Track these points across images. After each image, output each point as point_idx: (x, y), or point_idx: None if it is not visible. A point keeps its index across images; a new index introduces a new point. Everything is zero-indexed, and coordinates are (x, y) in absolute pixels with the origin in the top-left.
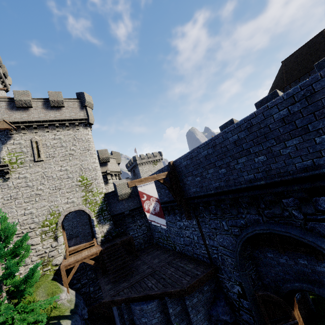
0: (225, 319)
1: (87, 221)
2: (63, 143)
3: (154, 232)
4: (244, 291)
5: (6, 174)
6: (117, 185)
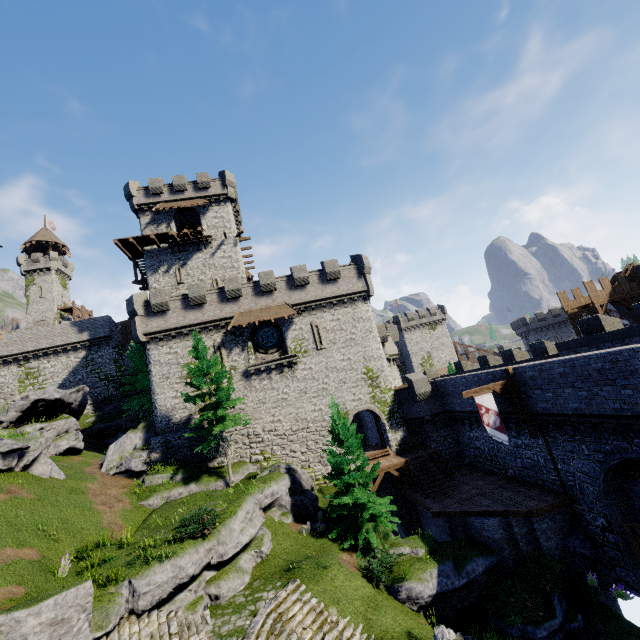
0: (584, 553)
1: (357, 421)
2: (342, 326)
3: (466, 448)
4: (609, 523)
5: (294, 365)
6: (414, 381)
